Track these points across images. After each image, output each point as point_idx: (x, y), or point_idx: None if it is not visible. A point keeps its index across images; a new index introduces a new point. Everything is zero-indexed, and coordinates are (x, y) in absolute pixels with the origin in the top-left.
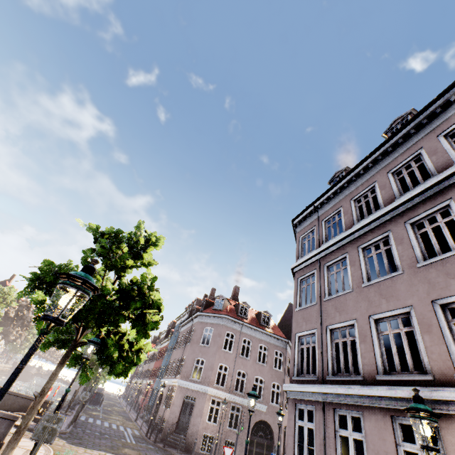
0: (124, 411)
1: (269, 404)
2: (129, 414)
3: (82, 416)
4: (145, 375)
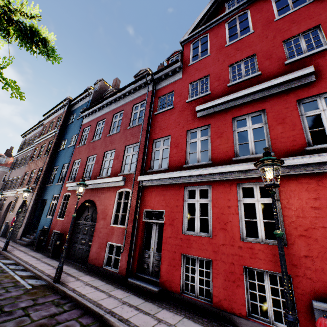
0: None
1: None
2: None
3: None
4: None
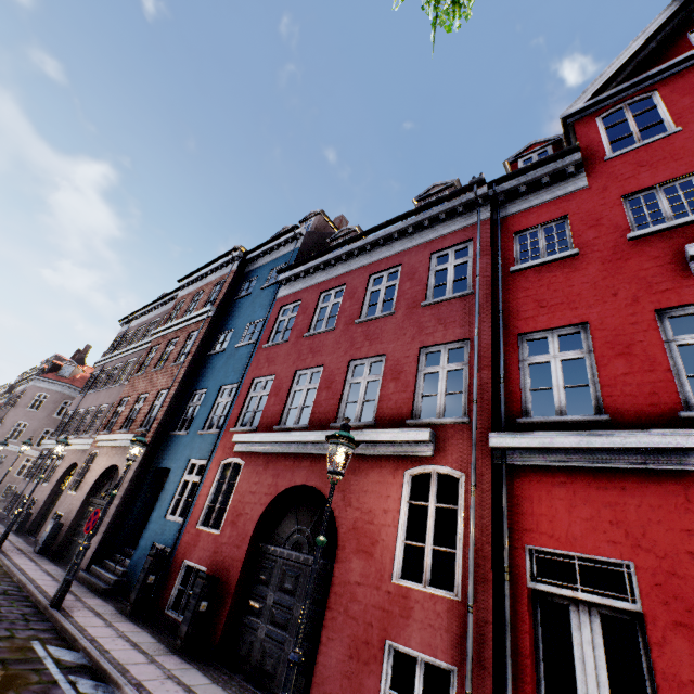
0: None
1: None
2: None
3: None
4: None
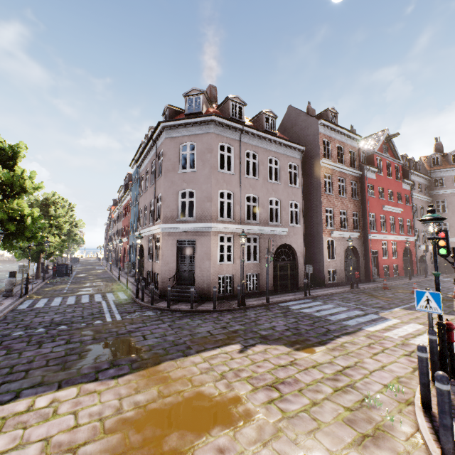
0: (105, 272)
1: (289, 226)
2: (110, 274)
3: (26, 302)
4: (117, 236)
